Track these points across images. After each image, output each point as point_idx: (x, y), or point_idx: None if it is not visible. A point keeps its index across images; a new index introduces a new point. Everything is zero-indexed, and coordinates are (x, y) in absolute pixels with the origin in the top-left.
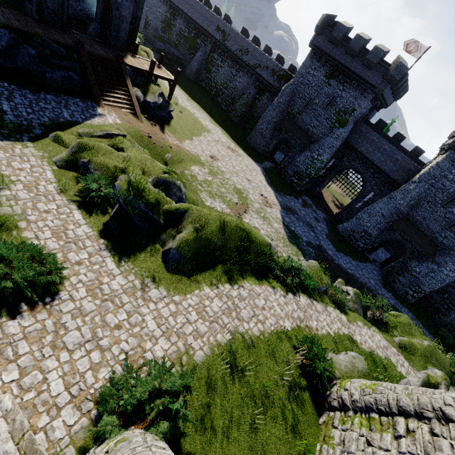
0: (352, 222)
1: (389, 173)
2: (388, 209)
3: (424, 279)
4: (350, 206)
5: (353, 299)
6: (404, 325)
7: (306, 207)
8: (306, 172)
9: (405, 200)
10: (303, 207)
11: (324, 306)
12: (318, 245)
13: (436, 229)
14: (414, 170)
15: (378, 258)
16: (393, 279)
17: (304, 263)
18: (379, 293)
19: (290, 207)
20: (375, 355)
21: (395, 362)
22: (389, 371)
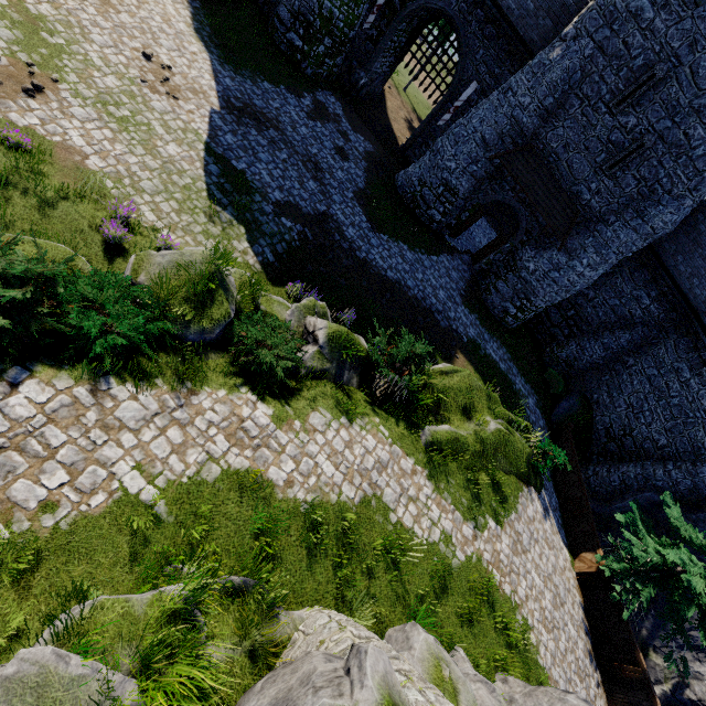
0: (422, 163)
1: (518, 19)
2: (496, 122)
3: (540, 285)
4: (430, 125)
5: (325, 353)
6: (458, 394)
7: (320, 121)
8: (321, 13)
9: (535, 96)
10: (308, 120)
11: (183, 392)
12: (322, 214)
13: (583, 174)
14: (574, 10)
15: (472, 246)
16: (487, 287)
17: (162, 256)
18: (448, 318)
19: (260, 112)
20: (326, 507)
21: (395, 498)
22: (359, 536)
